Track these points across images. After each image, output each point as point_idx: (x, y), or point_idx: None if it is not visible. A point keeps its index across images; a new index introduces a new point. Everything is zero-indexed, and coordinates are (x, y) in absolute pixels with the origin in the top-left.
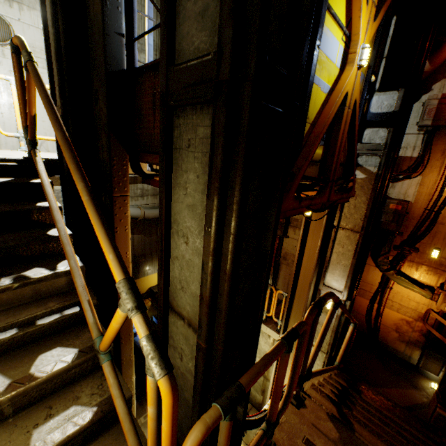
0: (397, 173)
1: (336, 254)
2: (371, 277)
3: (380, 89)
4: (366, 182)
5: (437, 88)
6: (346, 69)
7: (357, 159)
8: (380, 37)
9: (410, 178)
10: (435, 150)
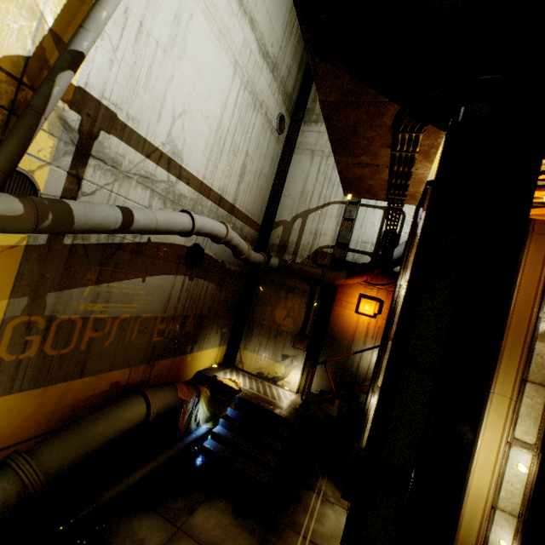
0: None
1: None
2: None
3: None
4: None
5: None
6: None
7: None
8: None
9: None
10: None
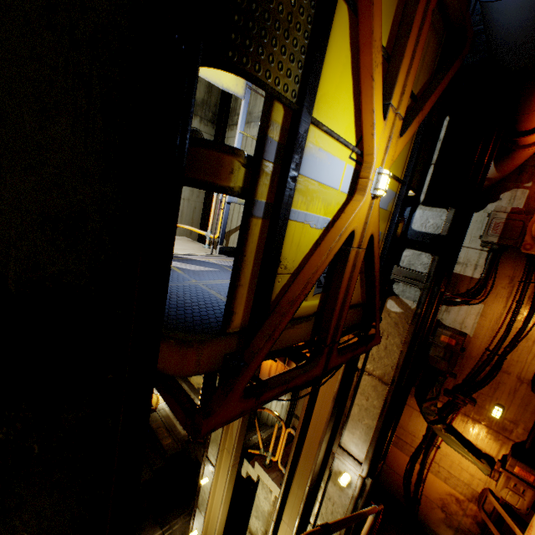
0: (453, 294)
1: (359, 407)
2: (413, 425)
3: (425, 202)
4: (402, 318)
5: (506, 198)
6: (355, 197)
7: (392, 285)
8: (419, 148)
9: (468, 304)
10: (502, 275)
